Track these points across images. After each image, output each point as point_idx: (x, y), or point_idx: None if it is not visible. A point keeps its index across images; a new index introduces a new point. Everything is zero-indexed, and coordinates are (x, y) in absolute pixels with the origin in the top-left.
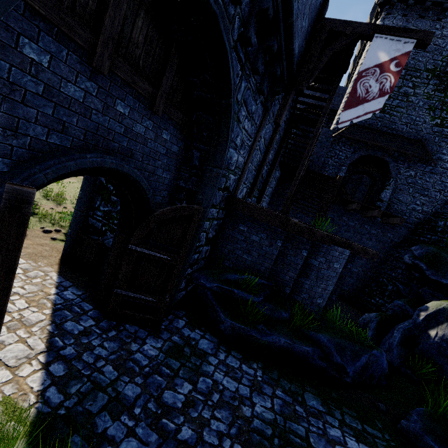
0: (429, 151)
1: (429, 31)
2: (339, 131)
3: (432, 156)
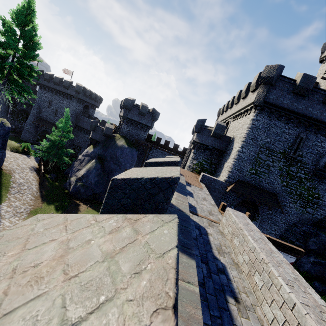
0: (279, 200)
1: (302, 251)
2: (230, 187)
3: (281, 203)
